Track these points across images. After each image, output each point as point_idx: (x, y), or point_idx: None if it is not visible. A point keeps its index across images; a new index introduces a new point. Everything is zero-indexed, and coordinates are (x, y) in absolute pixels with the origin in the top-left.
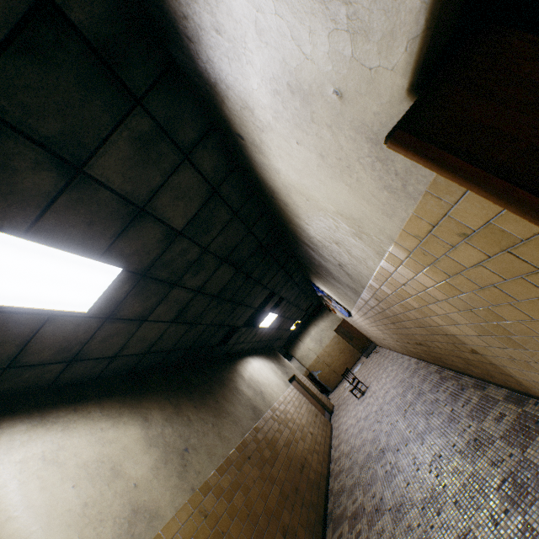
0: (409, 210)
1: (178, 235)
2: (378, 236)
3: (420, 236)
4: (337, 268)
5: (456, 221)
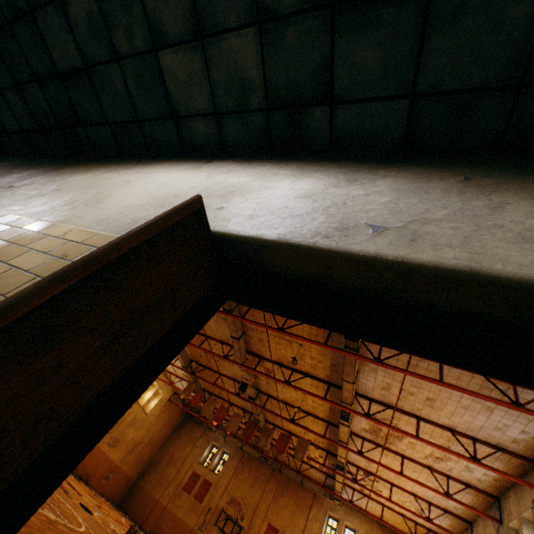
0: (105, 231)
1: (155, 46)
2: (70, 215)
3: (67, 237)
4: (5, 184)
5: (86, 252)
